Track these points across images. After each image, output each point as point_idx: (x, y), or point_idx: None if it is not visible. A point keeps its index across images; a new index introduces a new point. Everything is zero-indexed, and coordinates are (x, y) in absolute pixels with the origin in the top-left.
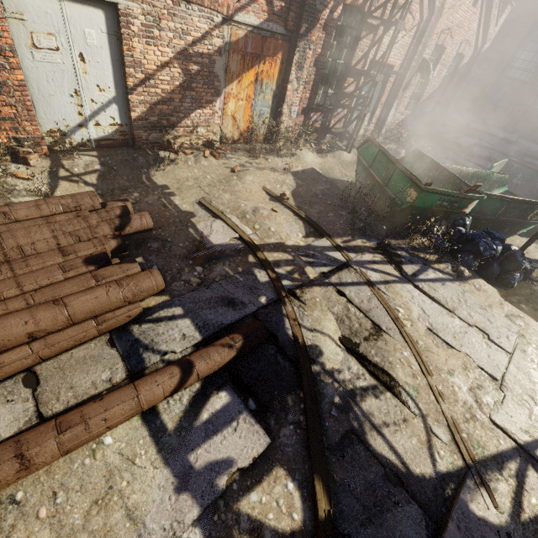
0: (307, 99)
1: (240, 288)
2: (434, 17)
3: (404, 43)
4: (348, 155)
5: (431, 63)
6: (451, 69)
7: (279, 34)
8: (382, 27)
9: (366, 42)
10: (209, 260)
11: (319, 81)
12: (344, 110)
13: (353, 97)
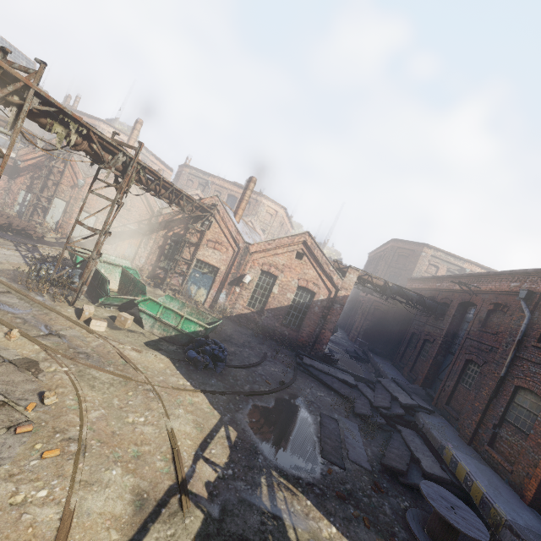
0: (155, 261)
1: (11, 238)
2: (242, 251)
3: (224, 259)
4: (161, 292)
5: (249, 275)
6: (308, 299)
7: (142, 233)
8: (202, 246)
9: (191, 249)
10: (25, 241)
11: (162, 256)
12: (181, 277)
13: (187, 272)
